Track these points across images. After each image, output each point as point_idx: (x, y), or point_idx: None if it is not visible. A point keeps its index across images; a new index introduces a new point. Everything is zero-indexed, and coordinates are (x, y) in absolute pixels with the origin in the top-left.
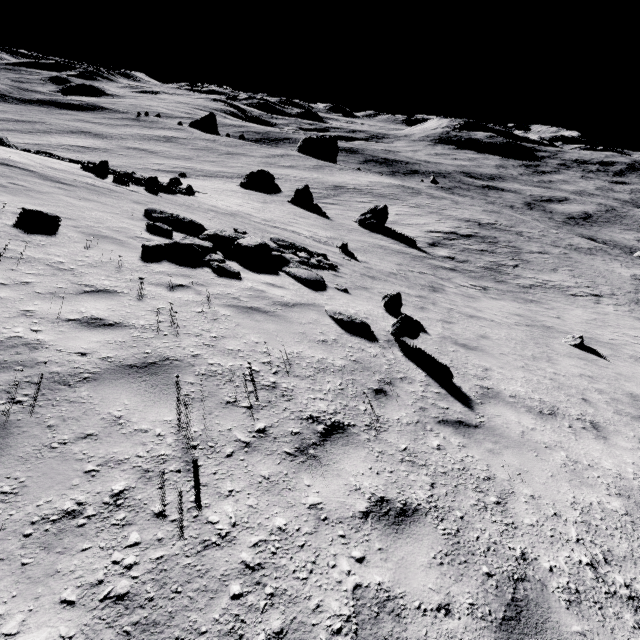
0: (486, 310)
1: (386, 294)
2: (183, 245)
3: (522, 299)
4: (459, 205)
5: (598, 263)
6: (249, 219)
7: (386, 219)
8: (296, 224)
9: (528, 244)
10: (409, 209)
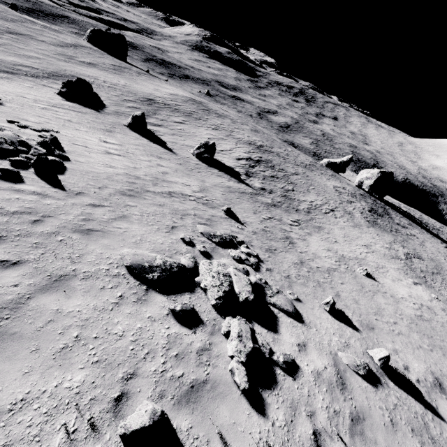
0: (319, 253)
1: (328, 301)
2: (252, 353)
3: (316, 228)
4: (237, 124)
5: (319, 179)
6: (149, 191)
7: (215, 153)
8: (169, 175)
9: (287, 166)
10: (213, 132)
